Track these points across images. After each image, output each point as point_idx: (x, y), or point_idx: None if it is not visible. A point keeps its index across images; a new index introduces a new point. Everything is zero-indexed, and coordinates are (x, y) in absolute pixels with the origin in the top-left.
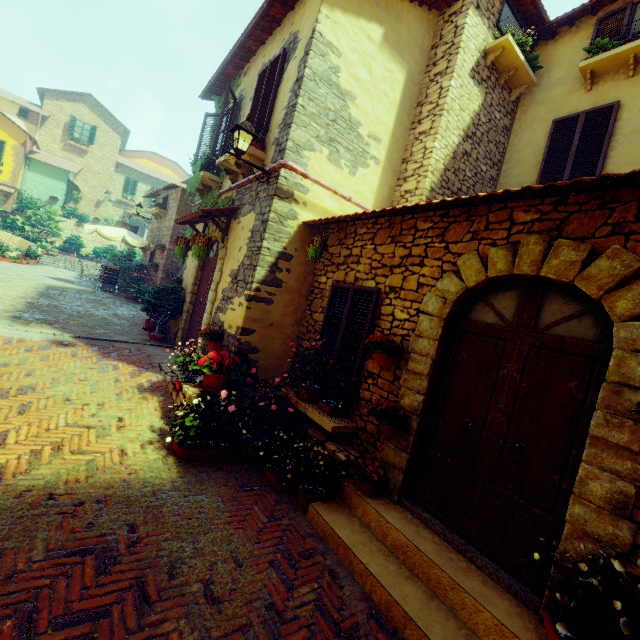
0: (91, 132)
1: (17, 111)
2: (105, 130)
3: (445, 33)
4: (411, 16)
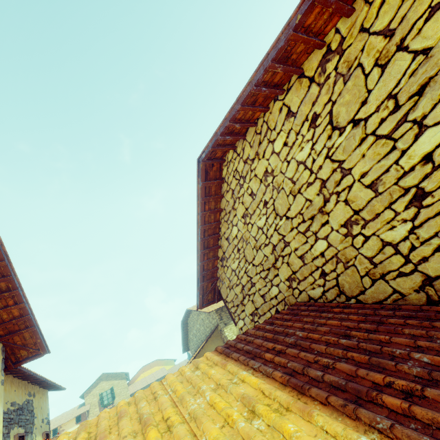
0: (111, 392)
1: (75, 421)
2: (117, 384)
3: (223, 337)
4: (209, 346)
